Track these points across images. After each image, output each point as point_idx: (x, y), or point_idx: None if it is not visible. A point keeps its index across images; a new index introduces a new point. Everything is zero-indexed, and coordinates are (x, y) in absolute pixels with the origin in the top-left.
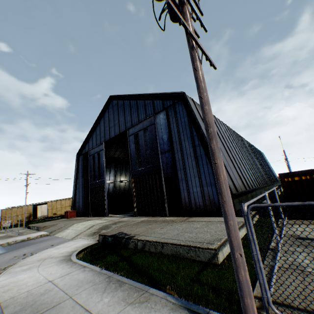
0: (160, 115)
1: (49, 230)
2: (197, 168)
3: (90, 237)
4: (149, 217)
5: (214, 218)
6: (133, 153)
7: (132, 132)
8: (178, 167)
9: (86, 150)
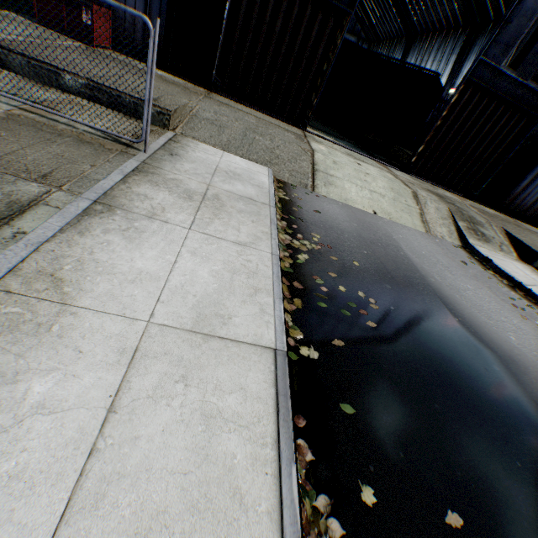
0: None
1: (232, 147)
2: None
3: (491, 247)
4: (442, 188)
5: (537, 230)
6: None
7: None
8: None
9: None
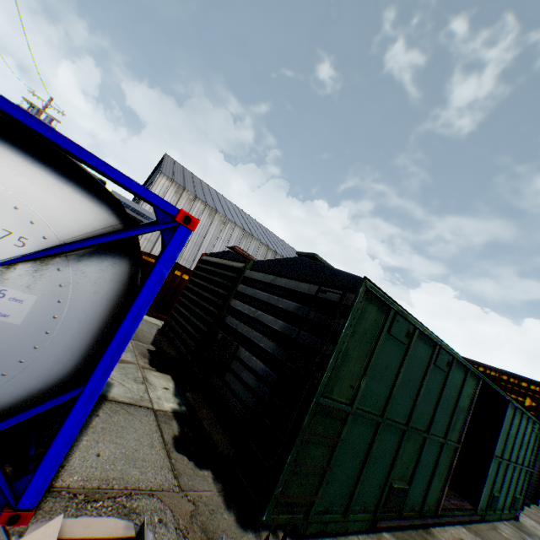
0: None
1: None
2: None
3: None
4: None
5: None
6: None
7: None
8: None
9: None
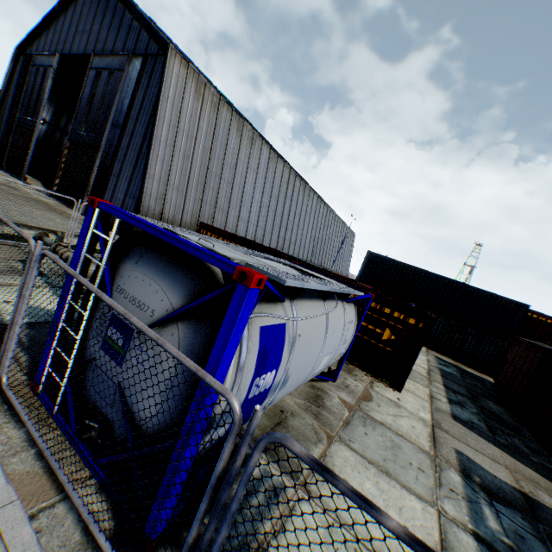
0: (137, 63)
1: None
2: (134, 170)
3: None
4: (63, 204)
5: (110, 233)
6: (84, 103)
7: (97, 65)
8: (119, 157)
9: (34, 51)
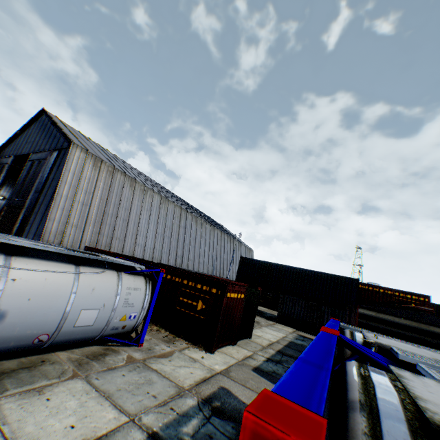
0: (56, 153)
1: None
2: (43, 217)
3: None
4: None
5: None
6: (21, 180)
7: (34, 158)
8: (36, 210)
9: (1, 156)
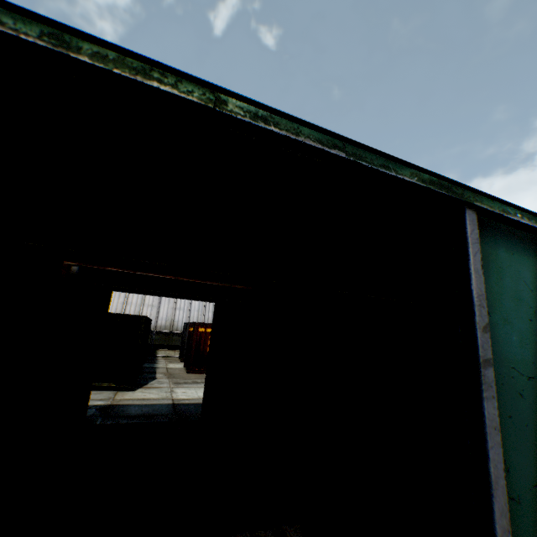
0: None
1: None
2: None
3: None
4: None
5: None
6: None
7: None
8: None
9: None
